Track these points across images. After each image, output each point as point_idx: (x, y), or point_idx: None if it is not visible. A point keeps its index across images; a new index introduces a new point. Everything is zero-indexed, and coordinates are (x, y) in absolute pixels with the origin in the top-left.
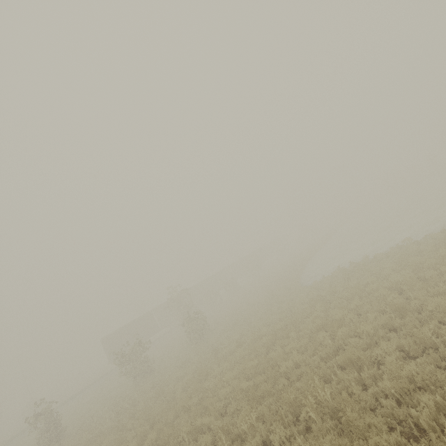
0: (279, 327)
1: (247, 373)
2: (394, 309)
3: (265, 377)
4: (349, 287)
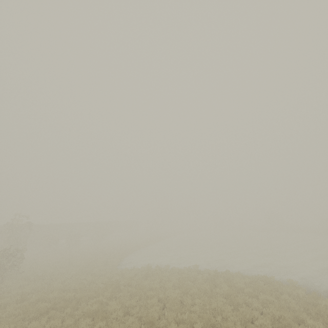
0: (67, 297)
1: None
2: (148, 321)
3: None
4: (140, 285)
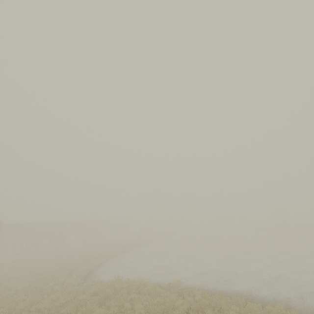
0: None
1: None
2: None
3: None
4: None
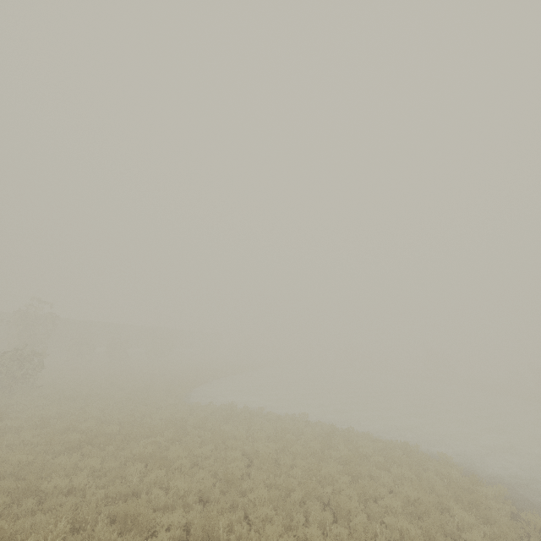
0: (109, 431)
1: (0, 468)
2: (225, 479)
3: (16, 486)
4: (217, 429)
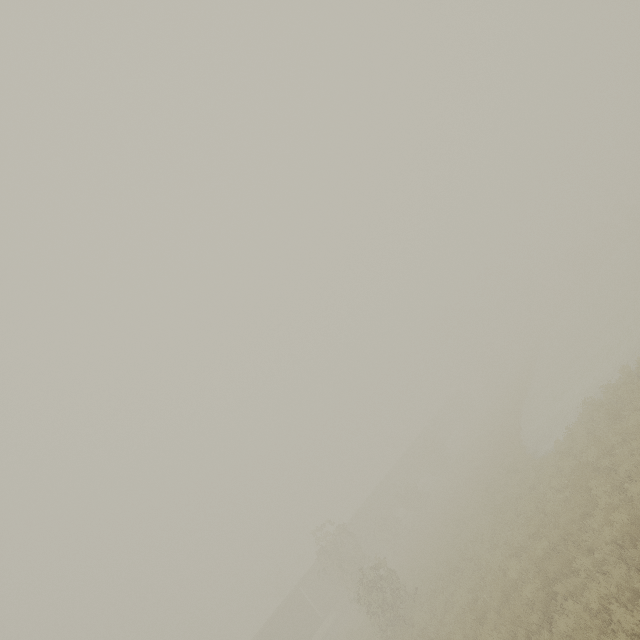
0: (542, 553)
1: None
2: None
3: None
4: (633, 429)
